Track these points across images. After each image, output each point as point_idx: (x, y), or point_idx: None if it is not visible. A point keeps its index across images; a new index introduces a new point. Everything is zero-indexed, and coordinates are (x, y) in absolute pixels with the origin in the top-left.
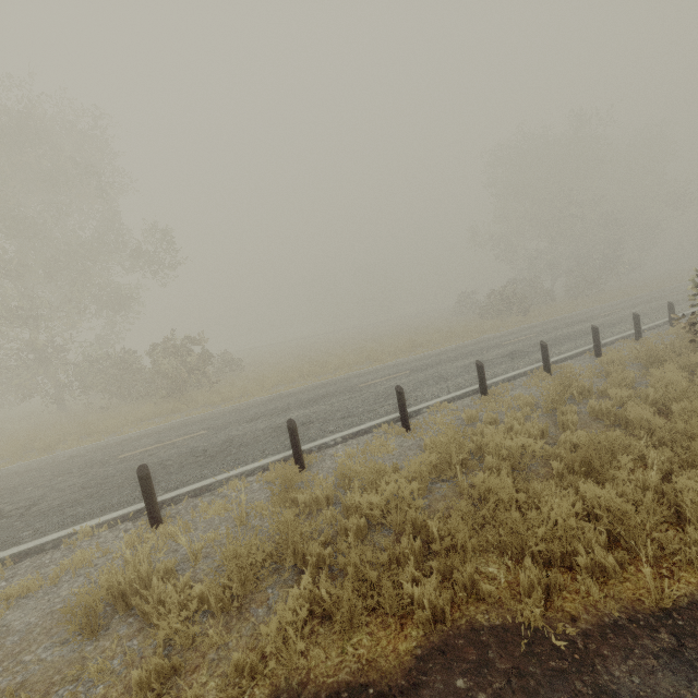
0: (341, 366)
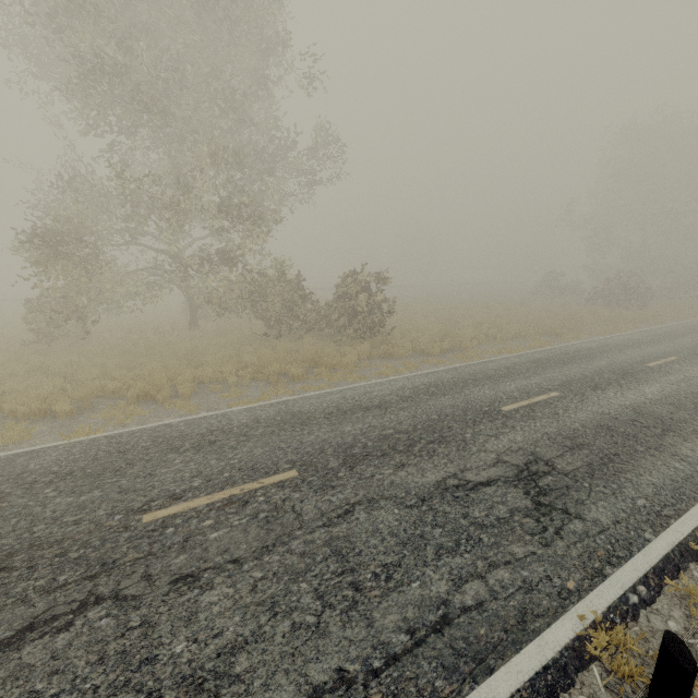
0: (525, 334)
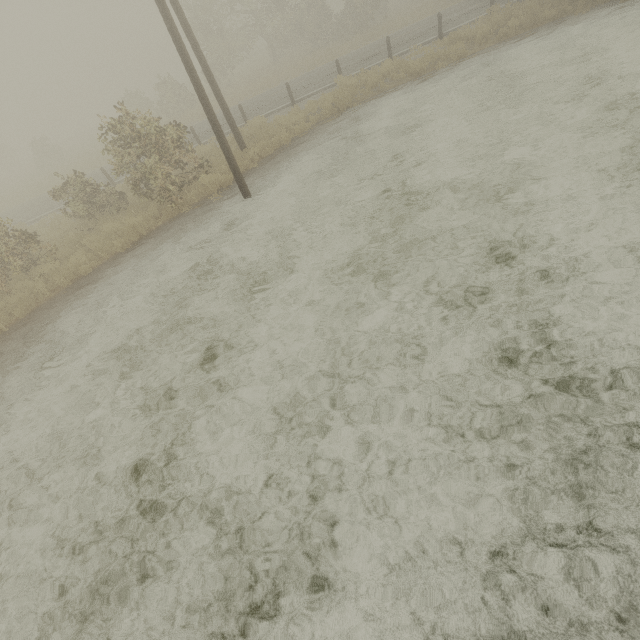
0: None
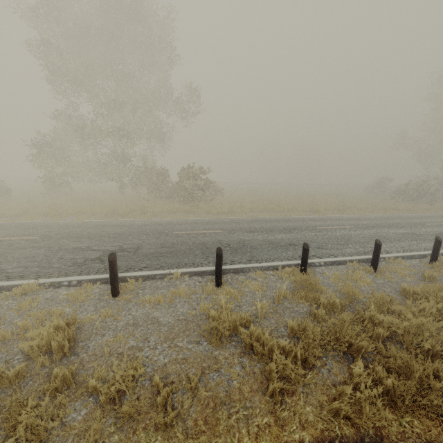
0: (293, 210)
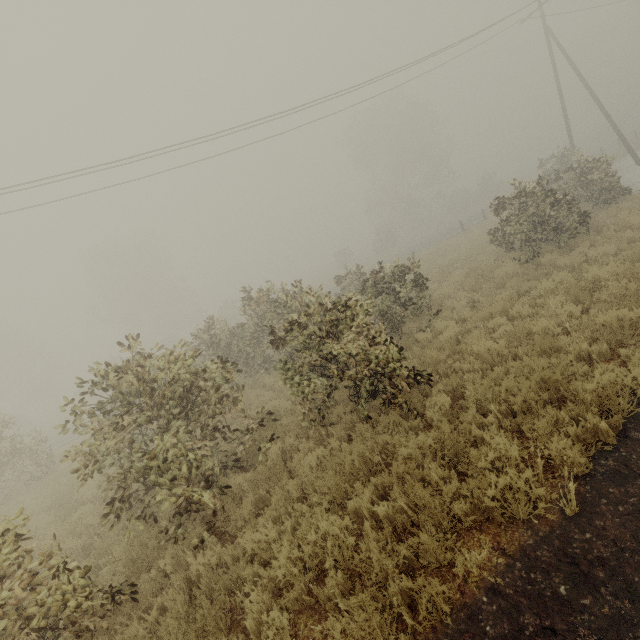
0: None
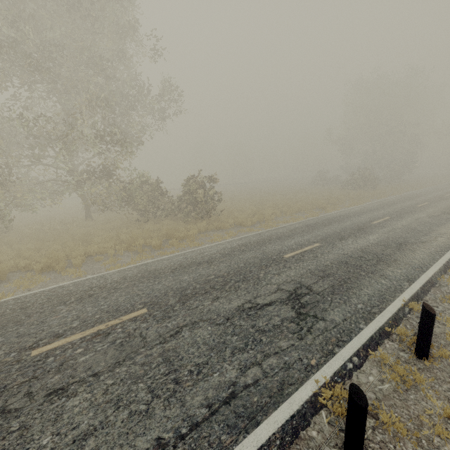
0: (304, 209)
